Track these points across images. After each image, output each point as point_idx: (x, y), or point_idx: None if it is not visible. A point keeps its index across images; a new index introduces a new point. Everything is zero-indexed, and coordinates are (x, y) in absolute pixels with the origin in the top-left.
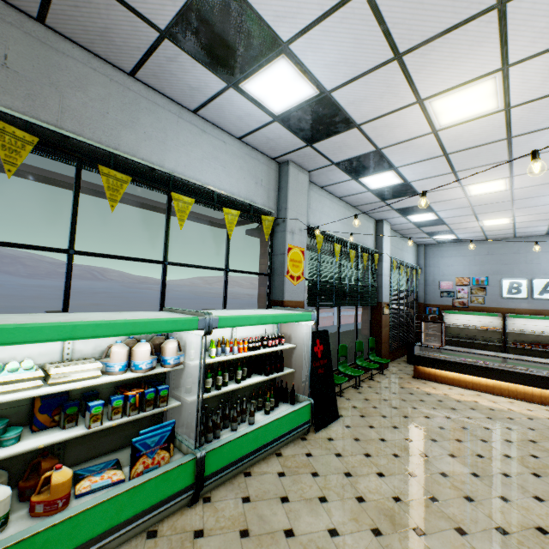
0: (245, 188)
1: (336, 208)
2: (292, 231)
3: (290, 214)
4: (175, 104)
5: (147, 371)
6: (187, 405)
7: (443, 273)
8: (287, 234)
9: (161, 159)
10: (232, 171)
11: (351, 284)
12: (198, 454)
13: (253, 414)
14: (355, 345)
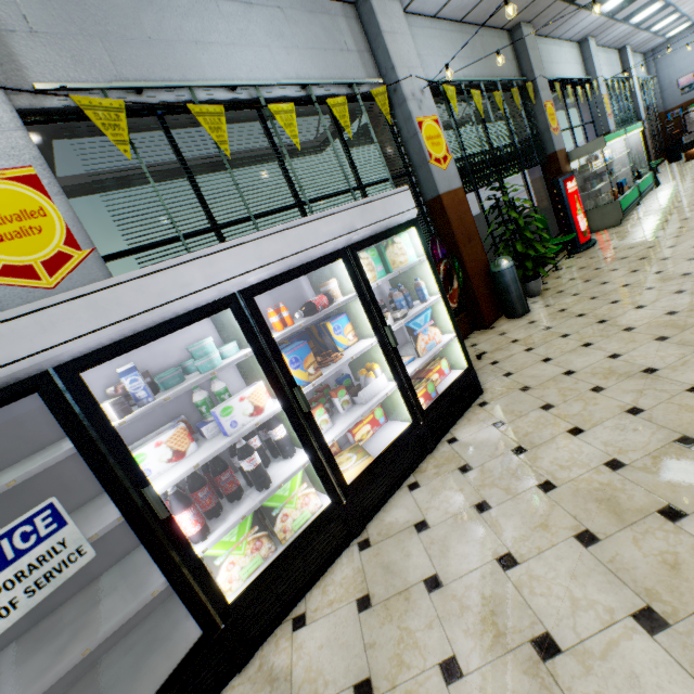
0: (576, 71)
1: (600, 56)
2: (600, 85)
3: (597, 74)
4: (552, 40)
5: (608, 162)
6: (602, 190)
7: (680, 69)
8: (600, 89)
9: (559, 74)
10: (570, 64)
11: (623, 112)
12: (637, 184)
13: (634, 180)
14: (638, 156)
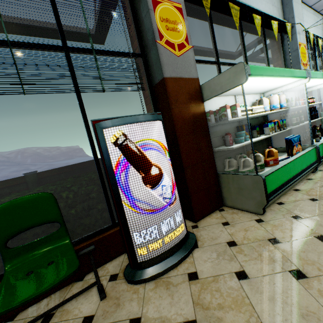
0: (268, 10)
1: (309, 15)
2: (298, 32)
3: (295, 20)
4: None
5: (279, 109)
6: (276, 140)
7: None
8: (297, 35)
9: None
10: None
11: None
12: (316, 145)
13: (318, 136)
14: None
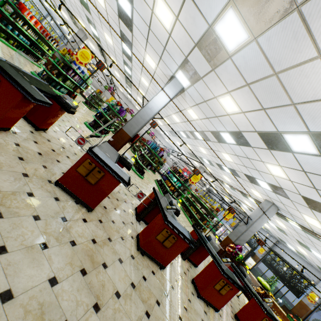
0: None
1: None
2: None
3: None
4: None
5: None
6: None
7: None
8: None
9: None
10: None
11: None
12: None
13: None
14: None
